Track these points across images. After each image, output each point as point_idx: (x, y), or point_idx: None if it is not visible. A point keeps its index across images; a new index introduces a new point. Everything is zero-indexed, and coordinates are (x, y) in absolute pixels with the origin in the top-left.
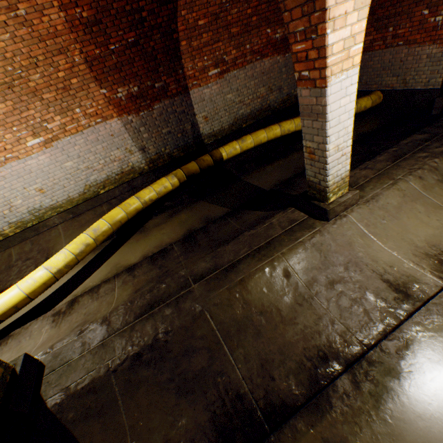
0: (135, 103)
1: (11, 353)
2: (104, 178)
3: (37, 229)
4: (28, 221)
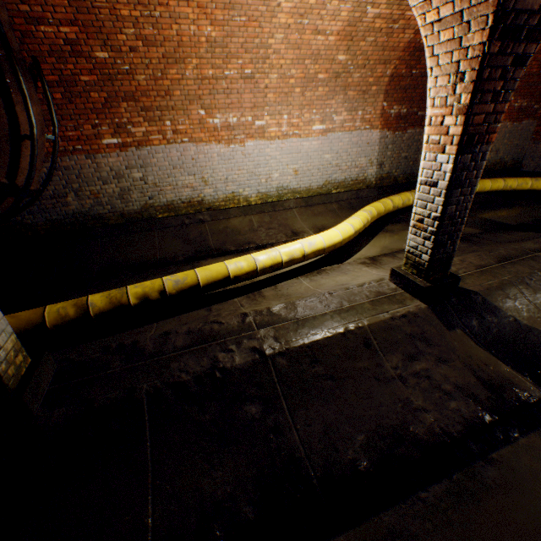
0: (397, 122)
1: (347, 276)
2: (341, 180)
3: (274, 206)
4: (270, 196)
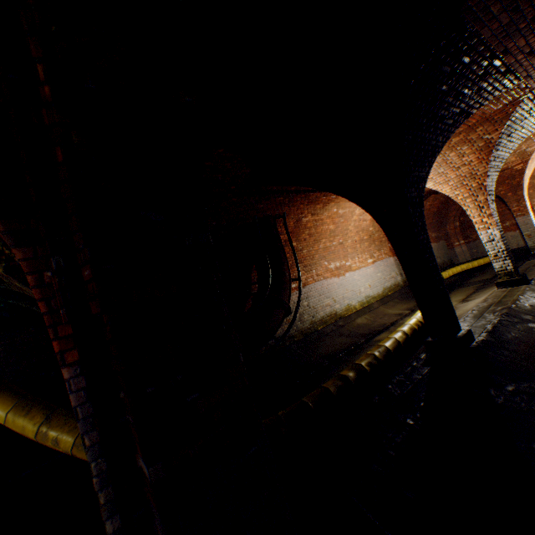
0: None
1: (469, 304)
2: (389, 286)
3: (369, 308)
4: (364, 303)
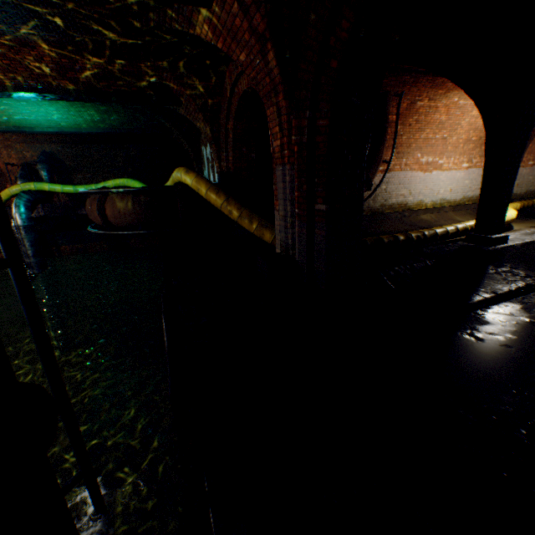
0: None
1: None
2: (470, 196)
3: (438, 210)
4: (436, 204)
